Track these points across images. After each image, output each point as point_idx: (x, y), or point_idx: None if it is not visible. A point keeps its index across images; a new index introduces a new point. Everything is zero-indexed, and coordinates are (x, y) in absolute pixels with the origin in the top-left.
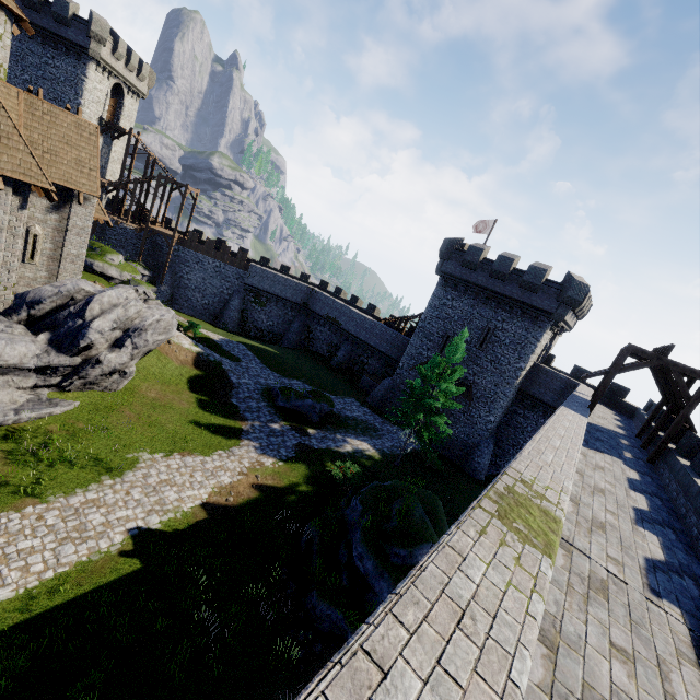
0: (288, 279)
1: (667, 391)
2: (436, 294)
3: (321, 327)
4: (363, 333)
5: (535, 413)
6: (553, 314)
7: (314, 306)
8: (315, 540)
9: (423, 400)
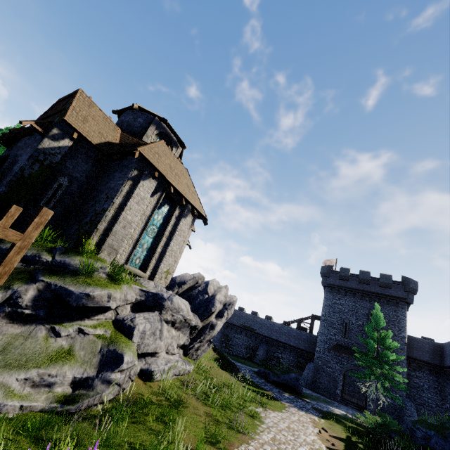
0: None
1: None
2: (327, 297)
3: (238, 335)
4: (274, 333)
5: (423, 373)
6: (407, 299)
7: (231, 320)
8: None
9: (381, 356)
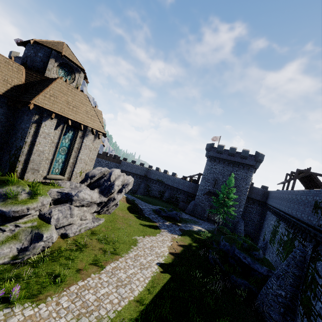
0: (138, 166)
1: (309, 184)
2: (208, 164)
3: (154, 184)
4: (175, 184)
5: (255, 205)
6: (255, 166)
7: (150, 176)
8: (217, 259)
9: (224, 202)
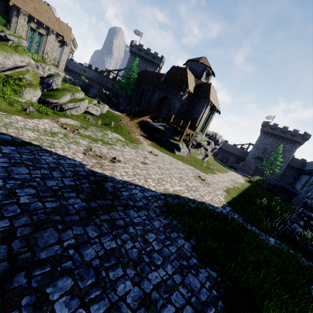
0: None
1: None
2: (260, 137)
3: None
4: (228, 149)
5: (292, 171)
6: (301, 142)
7: None
8: (269, 187)
9: (273, 163)
